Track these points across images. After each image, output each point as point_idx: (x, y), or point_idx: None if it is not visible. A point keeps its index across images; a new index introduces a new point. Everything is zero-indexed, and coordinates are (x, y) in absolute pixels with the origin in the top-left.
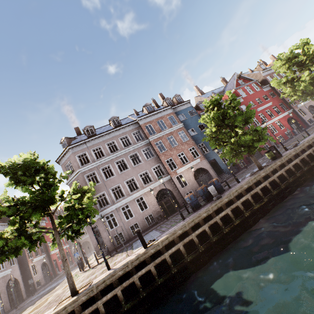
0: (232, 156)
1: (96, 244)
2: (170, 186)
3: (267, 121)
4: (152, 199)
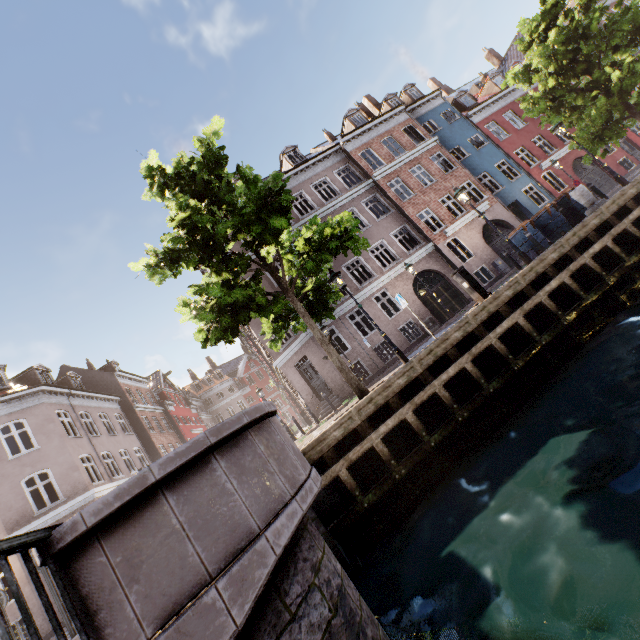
0: (597, 139)
1: (309, 394)
2: (435, 264)
3: None
4: (406, 293)
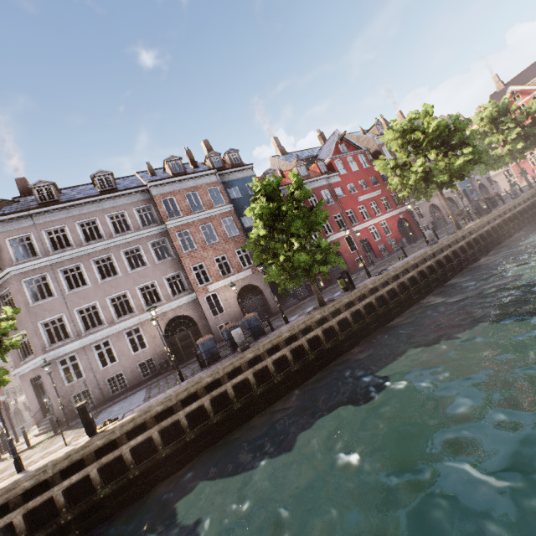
0: (286, 279)
1: (37, 408)
2: (193, 311)
3: (369, 219)
4: (158, 332)
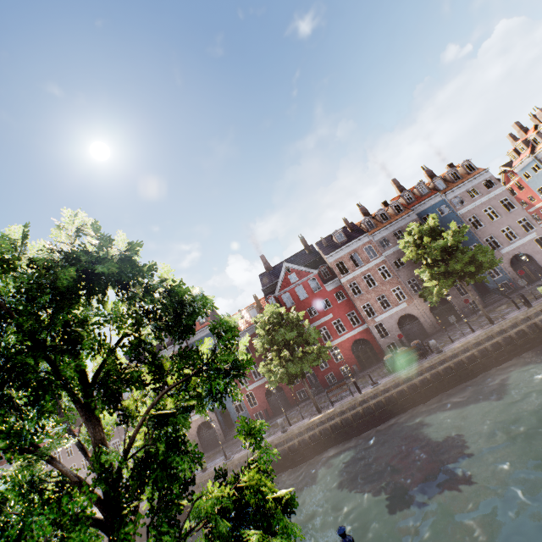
0: None
1: None
2: None
3: None
4: None
